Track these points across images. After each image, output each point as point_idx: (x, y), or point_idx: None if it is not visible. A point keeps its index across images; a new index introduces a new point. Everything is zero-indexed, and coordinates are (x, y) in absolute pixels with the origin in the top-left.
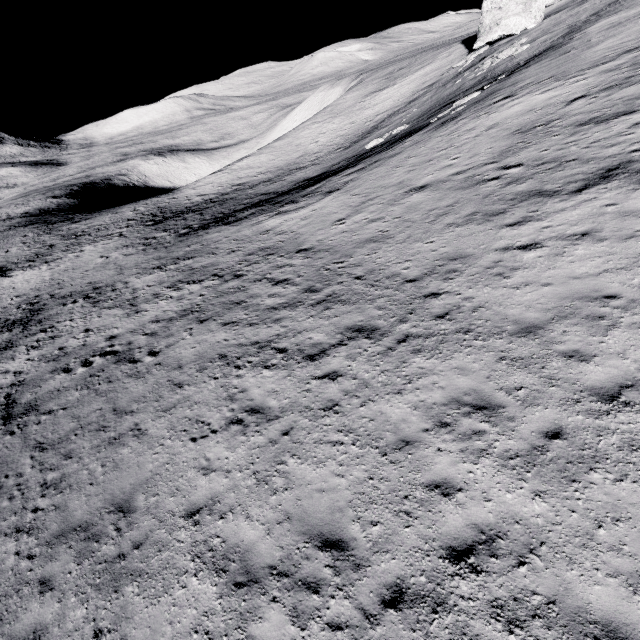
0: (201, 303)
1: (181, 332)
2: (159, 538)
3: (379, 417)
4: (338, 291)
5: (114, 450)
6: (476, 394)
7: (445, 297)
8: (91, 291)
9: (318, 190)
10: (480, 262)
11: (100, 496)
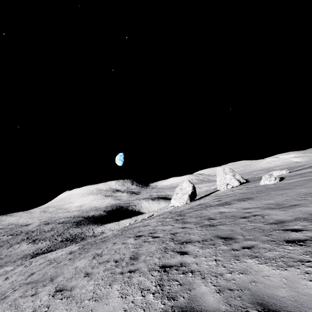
0: None
1: None
2: None
3: None
4: None
5: None
6: None
7: None
8: None
9: None
10: None
11: None
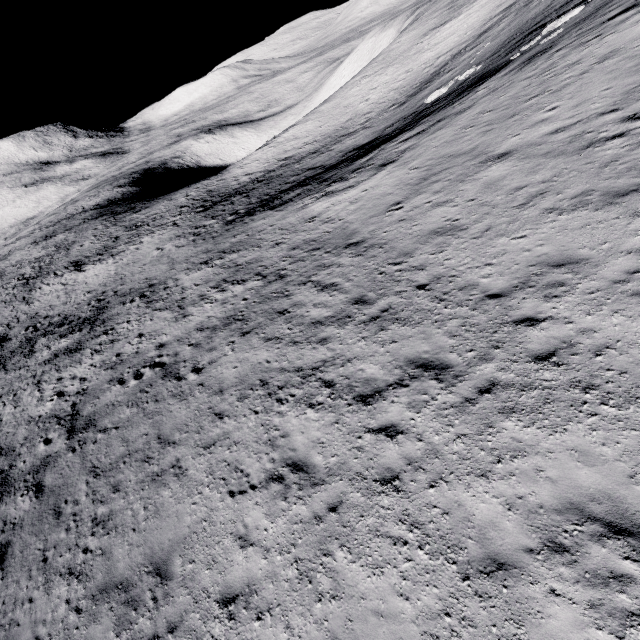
0: (244, 310)
1: (223, 346)
2: (193, 625)
3: (456, 510)
4: (395, 305)
5: (156, 490)
6: (611, 503)
7: (548, 326)
8: (146, 289)
9: (369, 163)
10: (602, 272)
11: (141, 548)
